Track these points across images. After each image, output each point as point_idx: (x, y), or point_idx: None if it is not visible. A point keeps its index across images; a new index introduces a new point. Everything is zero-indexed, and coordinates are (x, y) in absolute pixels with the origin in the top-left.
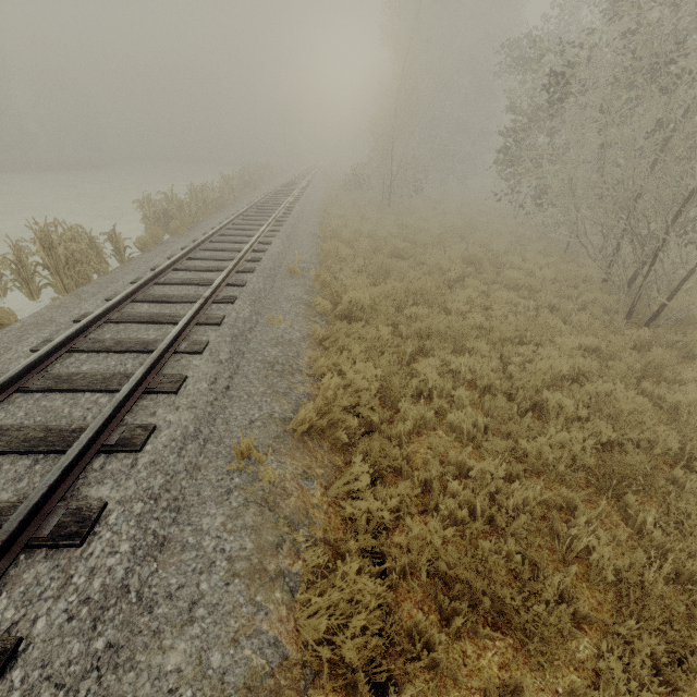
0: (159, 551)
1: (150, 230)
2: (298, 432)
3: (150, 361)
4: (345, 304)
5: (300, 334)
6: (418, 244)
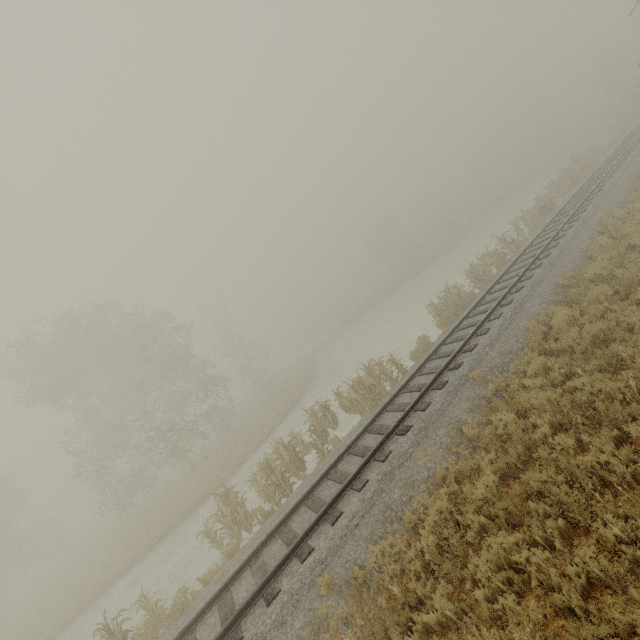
0: (281, 627)
1: (420, 340)
2: (355, 583)
3: (331, 499)
4: (498, 424)
5: (426, 473)
6: None
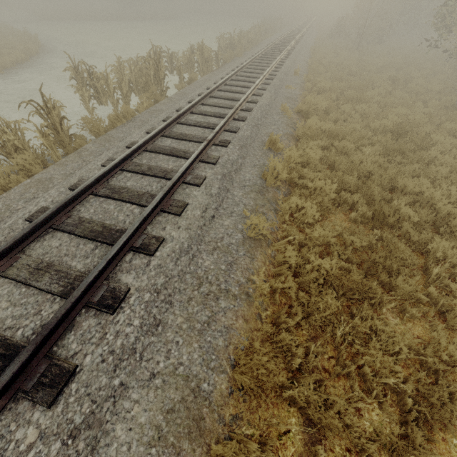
0: (265, 118)
1: (228, 52)
2: (297, 110)
3: (253, 87)
4: (318, 88)
5: (298, 93)
6: (366, 70)
